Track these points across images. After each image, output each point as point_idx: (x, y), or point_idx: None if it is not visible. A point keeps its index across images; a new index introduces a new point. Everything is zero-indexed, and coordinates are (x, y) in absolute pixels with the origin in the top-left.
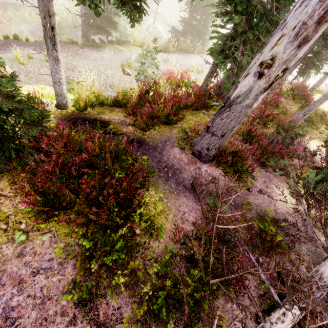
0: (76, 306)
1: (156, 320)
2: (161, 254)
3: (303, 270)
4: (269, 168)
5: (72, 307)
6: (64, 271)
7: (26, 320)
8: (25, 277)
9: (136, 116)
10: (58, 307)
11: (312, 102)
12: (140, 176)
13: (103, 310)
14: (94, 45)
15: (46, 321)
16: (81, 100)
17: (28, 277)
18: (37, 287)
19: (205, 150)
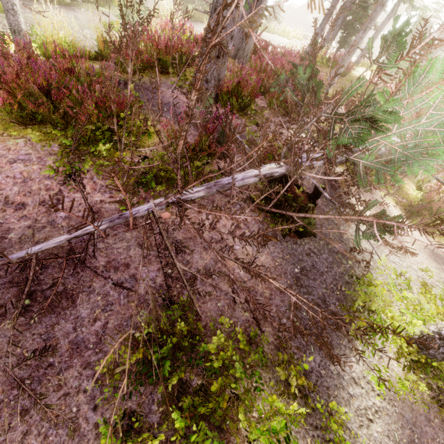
0: (61, 185)
1: (144, 186)
2: (152, 158)
3: (306, 179)
4: (287, 117)
5: (57, 186)
6: (45, 162)
7: (8, 192)
8: (1, 164)
9: (124, 66)
10: (42, 185)
11: (353, 72)
12: (126, 99)
13: (90, 186)
14: (62, 4)
15: (31, 193)
16: (48, 43)
17: (5, 164)
18: (16, 171)
19: (204, 84)
